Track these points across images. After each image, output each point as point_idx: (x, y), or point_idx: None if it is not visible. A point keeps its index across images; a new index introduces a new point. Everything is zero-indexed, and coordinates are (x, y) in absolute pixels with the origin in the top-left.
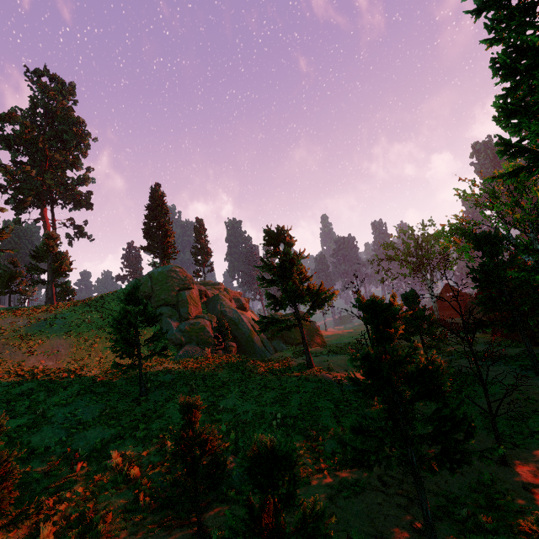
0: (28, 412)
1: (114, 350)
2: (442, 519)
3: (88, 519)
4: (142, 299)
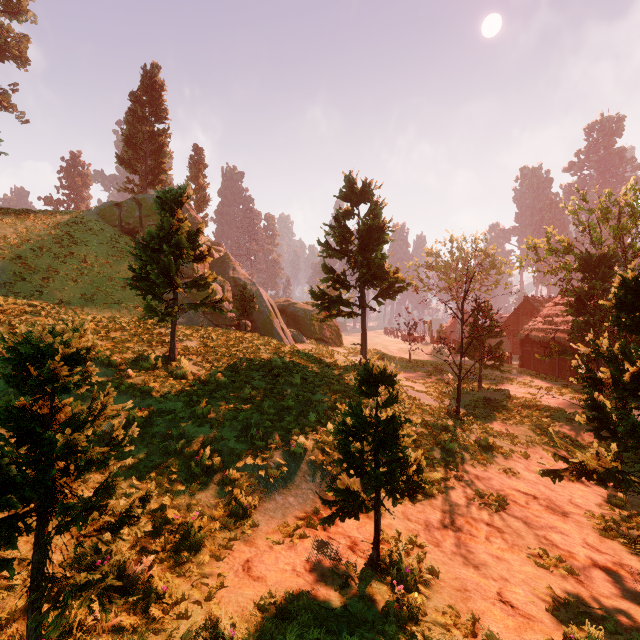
0: None
1: (132, 286)
2: (612, 539)
3: (175, 522)
4: (186, 218)
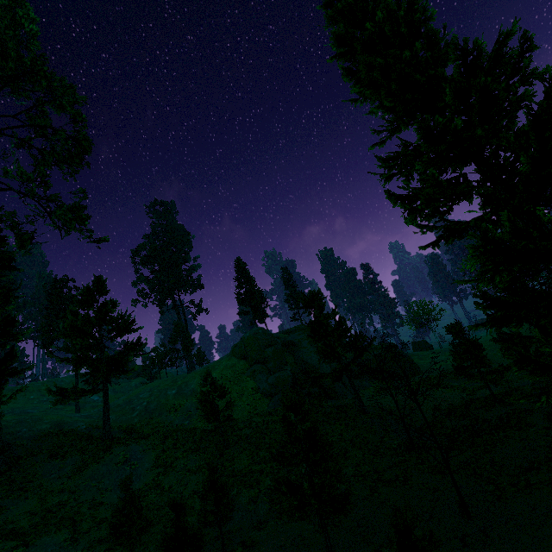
0: (164, 463)
1: (206, 418)
2: None
3: None
4: (215, 379)
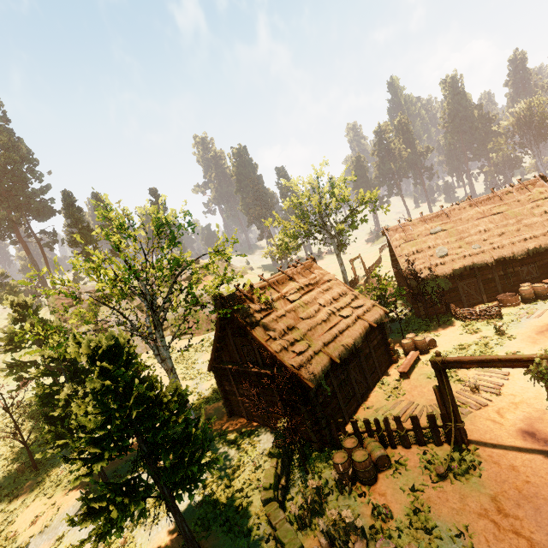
0: None
1: None
2: None
3: None
4: None
